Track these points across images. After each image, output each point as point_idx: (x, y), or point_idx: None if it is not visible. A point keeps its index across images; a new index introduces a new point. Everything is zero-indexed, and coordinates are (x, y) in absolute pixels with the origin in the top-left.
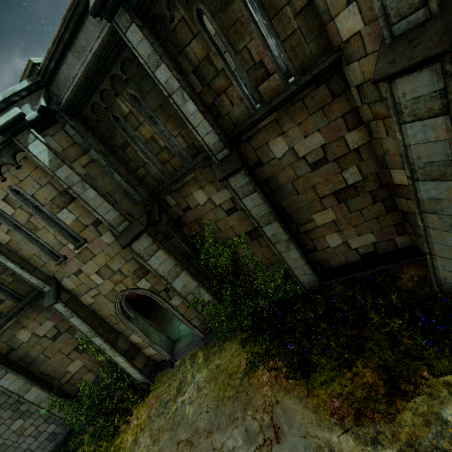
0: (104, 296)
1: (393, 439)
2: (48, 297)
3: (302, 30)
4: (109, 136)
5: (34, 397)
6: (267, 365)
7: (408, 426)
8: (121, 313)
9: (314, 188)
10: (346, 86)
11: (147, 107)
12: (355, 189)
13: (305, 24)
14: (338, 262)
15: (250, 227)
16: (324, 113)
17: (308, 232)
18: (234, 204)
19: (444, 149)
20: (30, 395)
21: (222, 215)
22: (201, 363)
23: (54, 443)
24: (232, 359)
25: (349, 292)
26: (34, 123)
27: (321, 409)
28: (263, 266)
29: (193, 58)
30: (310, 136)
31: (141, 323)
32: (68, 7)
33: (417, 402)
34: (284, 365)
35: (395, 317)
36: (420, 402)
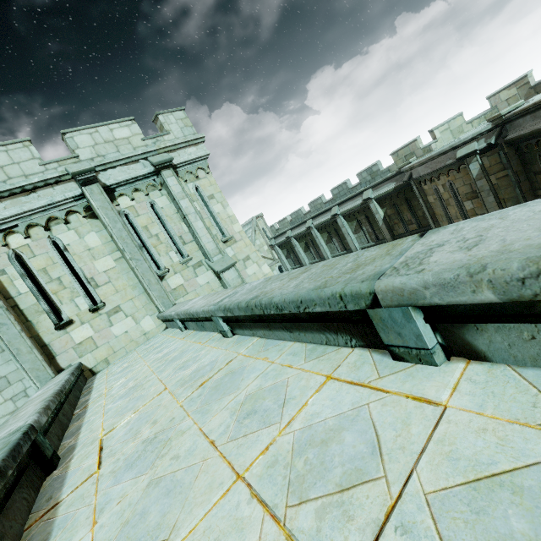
0: None
1: None
2: None
3: None
4: (529, 163)
5: None
6: None
7: None
8: None
9: None
10: None
11: None
12: None
13: None
14: None
15: None
16: None
17: None
18: None
19: None
20: None
21: None
22: None
23: None
24: None
25: None
26: (481, 150)
27: None
28: None
29: None
30: None
31: None
32: (540, 100)
33: None
34: None
35: None
36: None
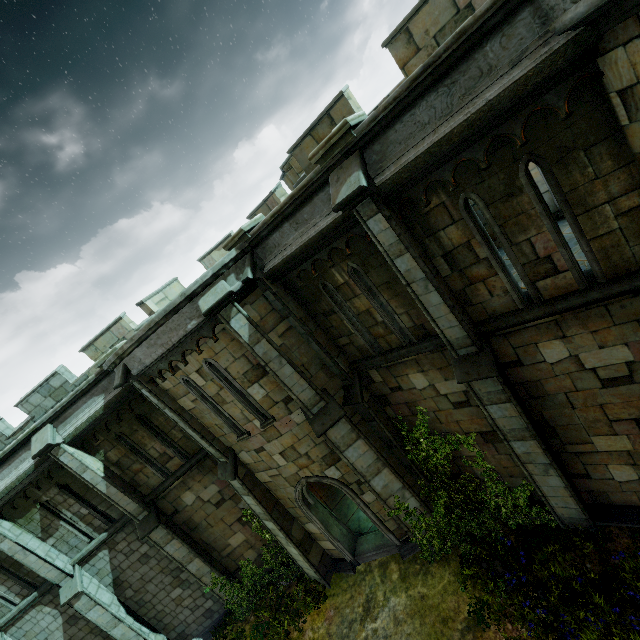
0: (284, 479)
1: None
2: (224, 470)
3: (625, 232)
4: (312, 301)
5: (197, 569)
6: (503, 629)
7: None
8: (301, 500)
9: (602, 407)
10: None
11: (369, 282)
12: None
13: (631, 225)
14: (624, 500)
15: (486, 427)
16: None
17: (580, 454)
18: (468, 398)
19: None
20: (192, 566)
21: (446, 405)
22: (396, 581)
23: (209, 621)
24: (445, 595)
25: None
26: (237, 293)
27: None
28: (496, 476)
29: (446, 243)
30: (609, 348)
31: (321, 511)
32: (299, 187)
33: None
34: (530, 638)
35: None
36: None
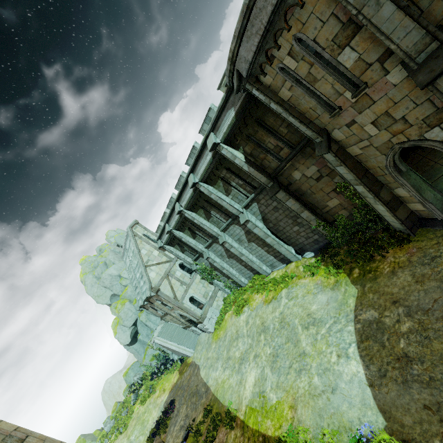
0: (374, 149)
1: None
2: (319, 148)
3: None
4: None
5: (306, 217)
6: None
7: None
8: (392, 167)
9: None
10: None
11: None
12: None
13: None
14: None
15: None
16: None
17: None
18: None
19: None
20: (303, 215)
21: None
22: None
23: (317, 246)
24: None
25: None
26: None
27: None
28: None
29: None
30: None
31: (412, 178)
32: None
33: None
34: None
35: None
36: None
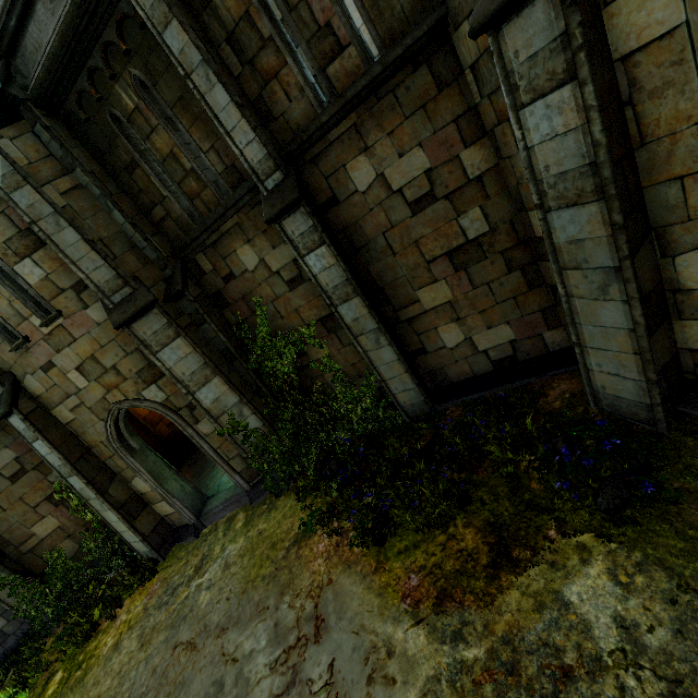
0: (89, 410)
1: (484, 633)
2: None
3: None
4: (108, 149)
5: None
6: (327, 527)
7: (510, 613)
8: (117, 440)
9: (418, 244)
10: (458, 69)
11: (161, 100)
12: (480, 248)
13: None
14: (460, 373)
15: (324, 310)
16: (427, 115)
17: (413, 320)
18: (300, 270)
19: (578, 145)
20: None
21: (281, 288)
22: (239, 529)
23: (0, 650)
24: (283, 520)
25: (466, 417)
26: None
27: (390, 591)
28: (345, 378)
29: (226, 18)
30: (408, 155)
31: (151, 460)
32: None
33: (532, 575)
34: (352, 527)
35: (526, 451)
36: (536, 576)
